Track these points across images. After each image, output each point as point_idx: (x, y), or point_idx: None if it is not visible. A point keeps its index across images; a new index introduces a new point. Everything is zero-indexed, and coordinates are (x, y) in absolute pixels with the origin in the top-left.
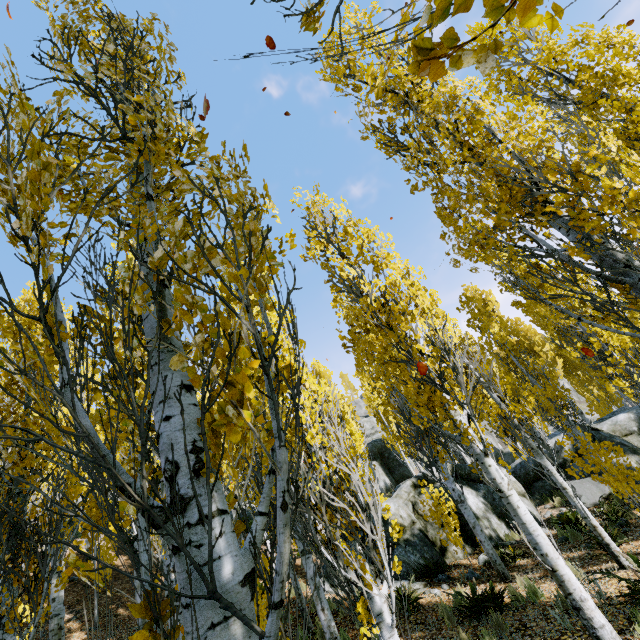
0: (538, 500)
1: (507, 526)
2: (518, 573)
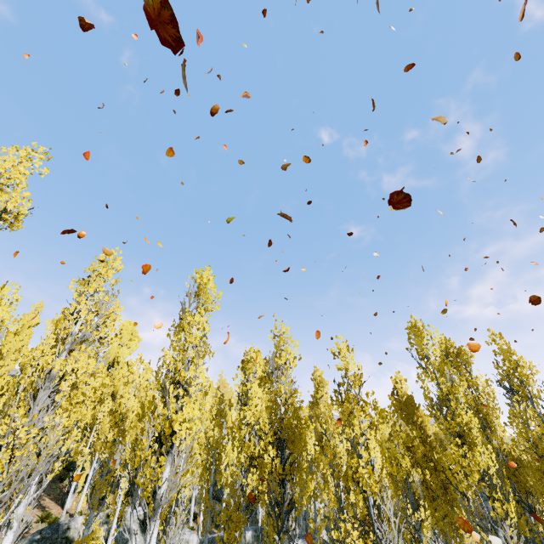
0: None
1: None
2: None
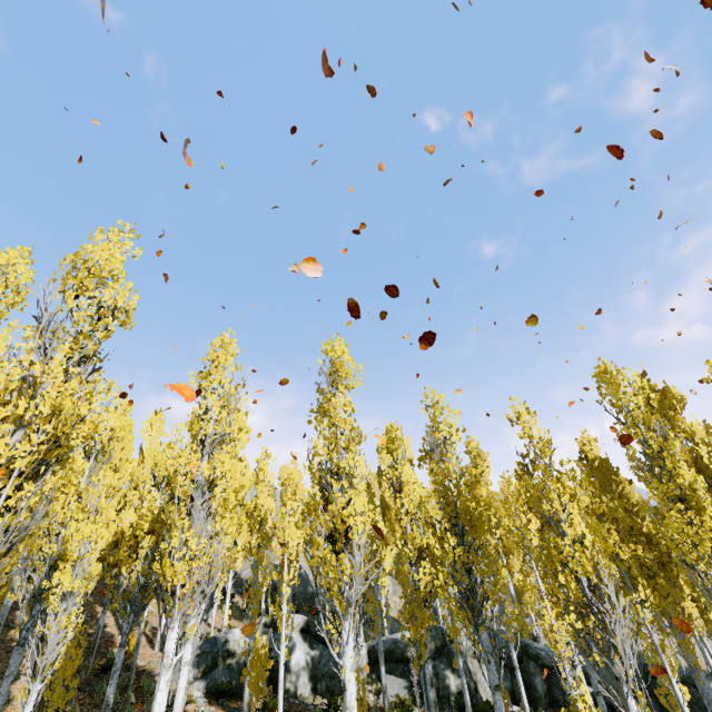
0: (370, 679)
1: (312, 688)
2: None
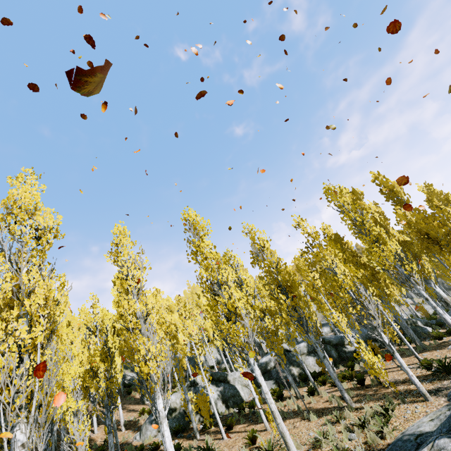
0: None
1: (226, 406)
2: (204, 435)
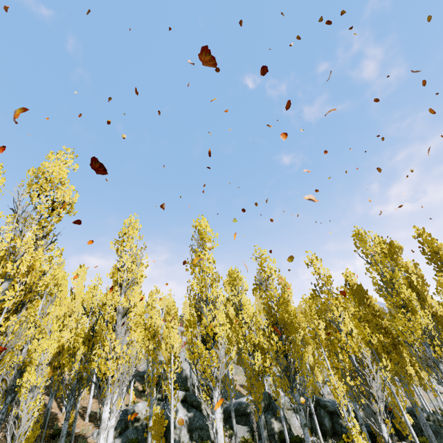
0: (225, 428)
1: (190, 437)
2: None
